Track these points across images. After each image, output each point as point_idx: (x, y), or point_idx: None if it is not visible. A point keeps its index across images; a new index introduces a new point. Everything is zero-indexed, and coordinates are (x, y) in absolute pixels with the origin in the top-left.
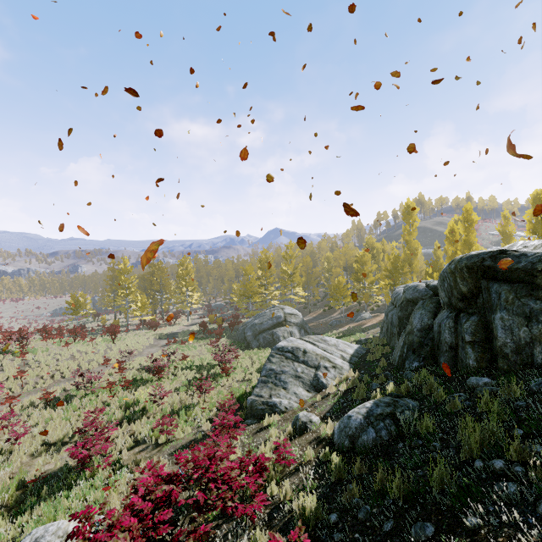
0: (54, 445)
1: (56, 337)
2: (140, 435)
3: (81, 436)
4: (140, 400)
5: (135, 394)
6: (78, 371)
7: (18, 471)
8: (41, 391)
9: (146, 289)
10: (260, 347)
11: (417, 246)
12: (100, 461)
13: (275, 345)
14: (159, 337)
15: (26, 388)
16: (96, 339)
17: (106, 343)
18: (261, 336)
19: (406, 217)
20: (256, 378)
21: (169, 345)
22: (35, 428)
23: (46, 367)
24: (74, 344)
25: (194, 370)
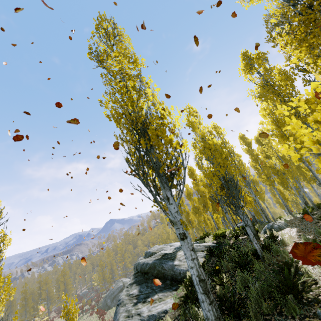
0: None
1: None
2: None
3: None
4: None
5: None
6: None
7: None
8: None
9: (33, 301)
10: (115, 305)
11: (169, 230)
12: None
13: None
14: None
15: None
16: None
17: None
18: (114, 299)
19: (162, 220)
20: None
21: None
22: None
23: None
24: None
25: None
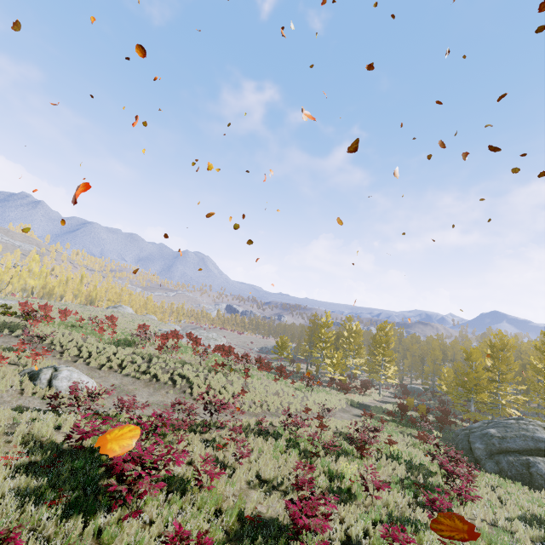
0: (265, 482)
1: (266, 370)
2: (352, 530)
3: (297, 492)
4: (345, 475)
5: (336, 463)
6: (288, 409)
7: (237, 494)
8: (253, 416)
9: (337, 347)
10: (503, 476)
11: None
12: (312, 539)
13: (534, 484)
14: (350, 403)
15: (243, 407)
16: (294, 383)
17: (302, 390)
18: (503, 458)
19: None
20: (527, 537)
21: (362, 416)
22: (252, 454)
23: (258, 395)
24: (277, 381)
25: (403, 465)
